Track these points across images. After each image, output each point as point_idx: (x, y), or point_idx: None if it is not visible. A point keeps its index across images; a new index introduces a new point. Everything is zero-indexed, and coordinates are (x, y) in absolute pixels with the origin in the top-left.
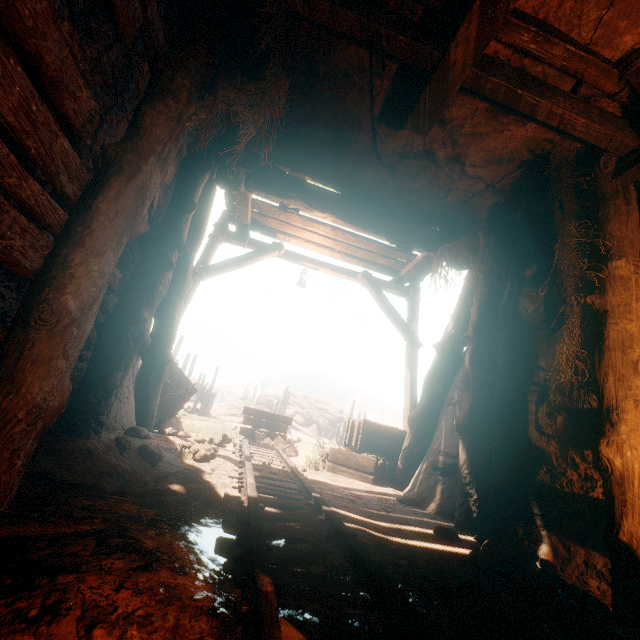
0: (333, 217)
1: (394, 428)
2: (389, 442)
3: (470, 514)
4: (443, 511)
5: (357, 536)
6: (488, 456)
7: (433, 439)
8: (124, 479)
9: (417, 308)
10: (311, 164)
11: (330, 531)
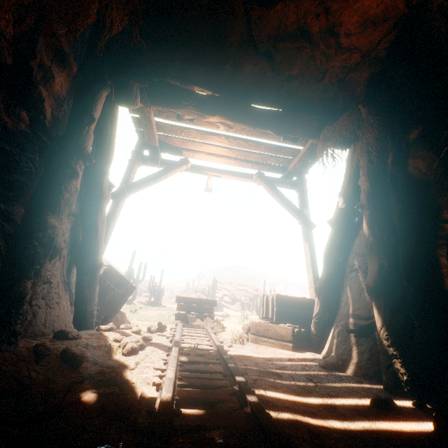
0: (223, 119)
1: (303, 298)
2: (300, 311)
3: (400, 377)
4: (367, 373)
5: (296, 446)
6: (407, 315)
7: (341, 304)
8: (28, 394)
9: (306, 196)
10: (195, 68)
11: (260, 439)
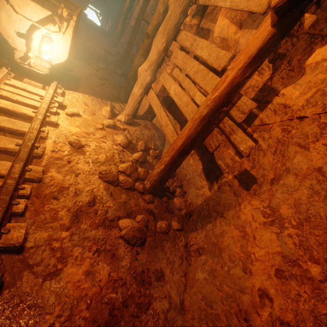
0: None
1: None
2: None
3: None
4: None
5: None
6: None
7: None
8: None
9: None
10: None
11: None
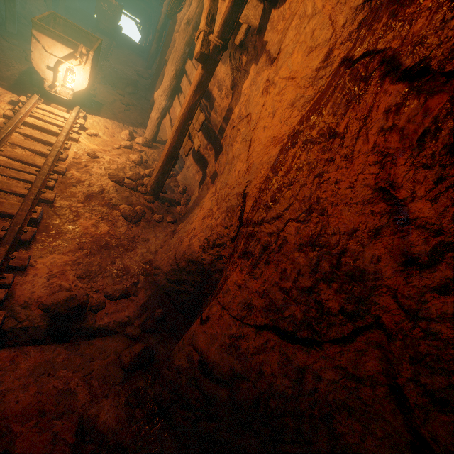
0: None
1: None
2: None
3: None
4: None
5: None
6: None
7: None
8: None
9: None
10: None
11: None
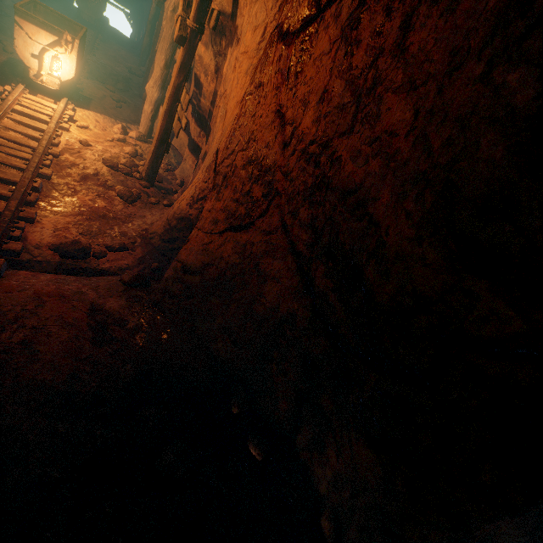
0: None
1: None
2: None
3: None
4: None
5: None
6: None
7: None
8: None
9: None
10: None
11: None
